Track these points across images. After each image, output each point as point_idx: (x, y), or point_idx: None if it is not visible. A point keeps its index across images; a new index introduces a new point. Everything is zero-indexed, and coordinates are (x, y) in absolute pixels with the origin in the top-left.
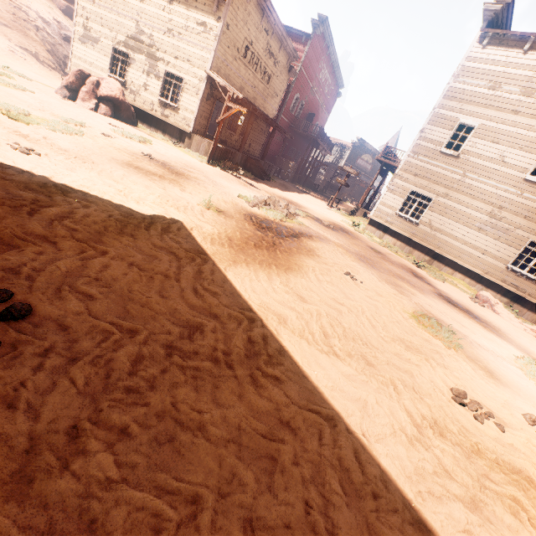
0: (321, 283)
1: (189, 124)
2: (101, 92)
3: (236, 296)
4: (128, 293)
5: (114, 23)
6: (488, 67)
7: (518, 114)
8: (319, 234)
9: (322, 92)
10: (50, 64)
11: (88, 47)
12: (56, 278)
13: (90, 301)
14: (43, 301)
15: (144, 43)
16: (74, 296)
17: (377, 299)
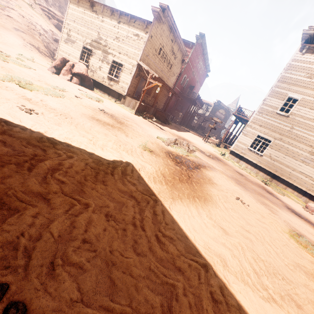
0: (228, 211)
1: (124, 90)
2: (75, 70)
3: (185, 238)
4: (110, 255)
5: (85, 32)
6: (306, 65)
7: None
8: (208, 163)
9: (198, 74)
10: (45, 53)
11: (68, 45)
12: (49, 248)
13: (81, 277)
14: (38, 289)
15: (101, 44)
16: (66, 273)
17: (264, 221)
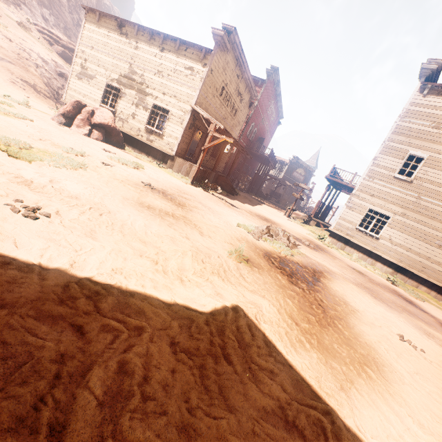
0: (416, 381)
1: (172, 148)
2: (95, 120)
3: None
4: None
5: (109, 64)
6: (430, 111)
7: None
8: (319, 263)
9: (269, 122)
10: (46, 93)
11: (83, 82)
12: None
13: None
14: None
15: (135, 81)
16: None
17: None
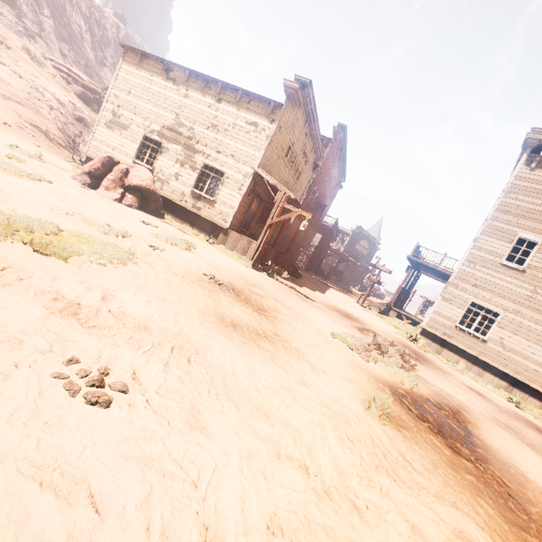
0: None
1: (226, 219)
2: (130, 181)
3: None
4: None
5: (150, 112)
6: (541, 187)
7: None
8: (443, 391)
9: (330, 185)
10: (60, 141)
11: (114, 132)
12: None
13: None
14: None
15: (182, 134)
16: None
17: None
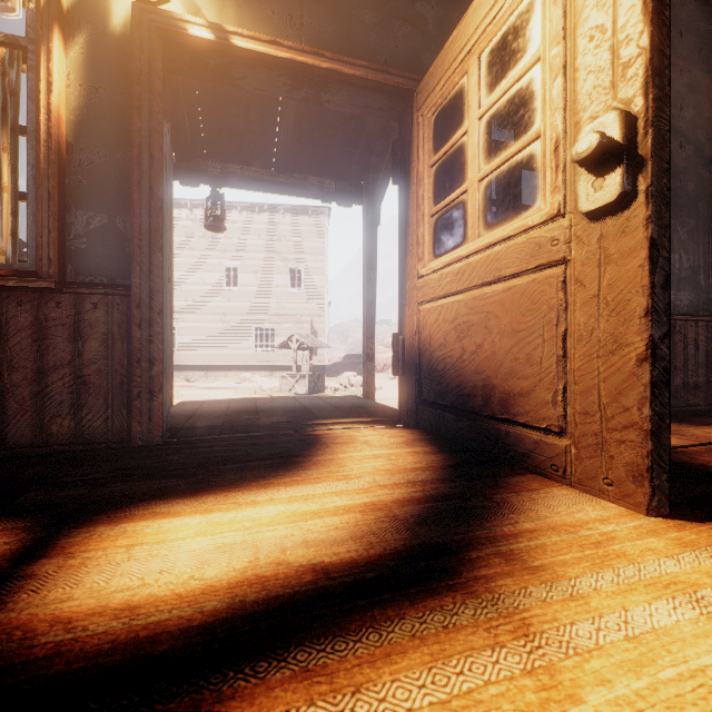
0: None
1: None
2: None
3: None
4: None
5: None
6: None
7: (194, 250)
8: None
9: None
10: None
11: None
12: None
13: None
14: None
15: None
16: None
17: None
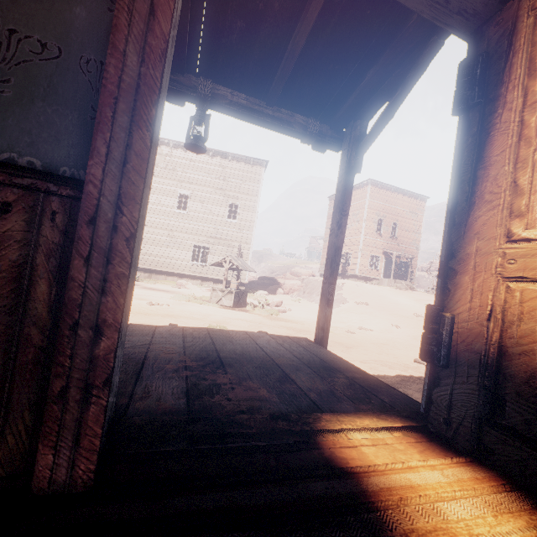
0: None
1: None
2: None
3: None
4: None
5: None
6: None
7: (156, 177)
8: None
9: None
10: None
11: None
12: None
13: None
14: None
15: None
16: None
17: None
